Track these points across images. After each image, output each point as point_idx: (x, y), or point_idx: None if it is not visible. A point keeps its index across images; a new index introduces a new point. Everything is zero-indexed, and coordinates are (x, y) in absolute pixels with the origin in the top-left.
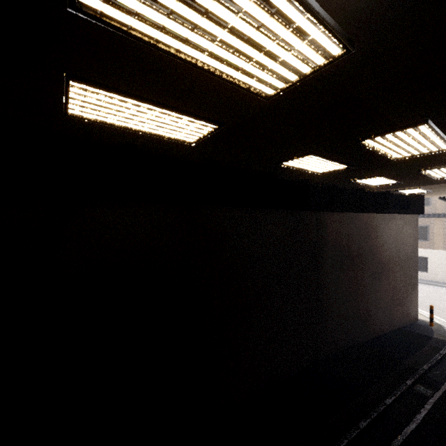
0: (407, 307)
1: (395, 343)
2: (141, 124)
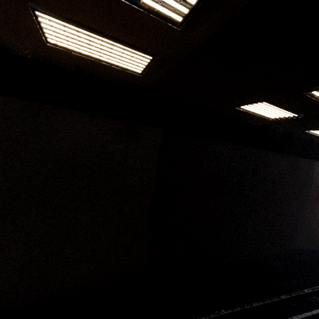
0: None
1: None
2: (261, 112)
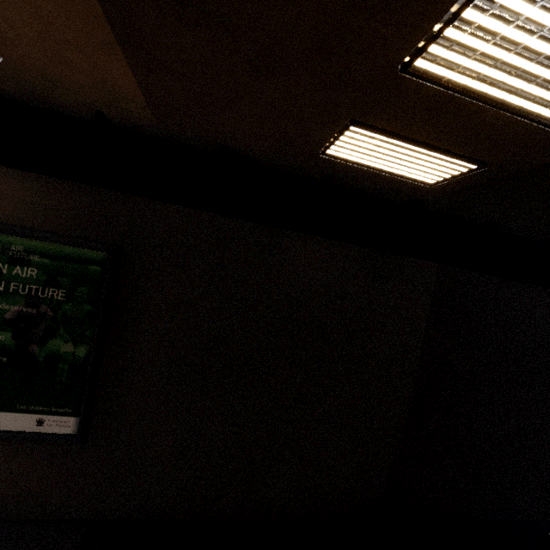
0: None
1: None
2: None
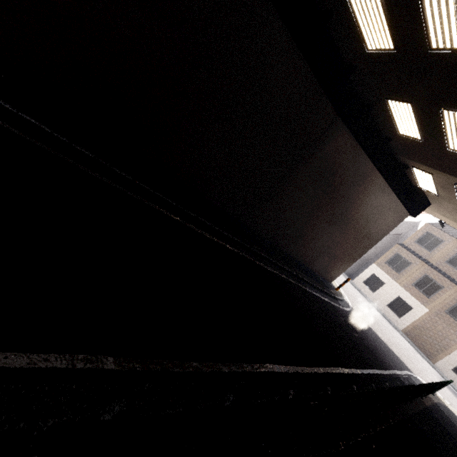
0: (333, 266)
1: (301, 267)
2: None
